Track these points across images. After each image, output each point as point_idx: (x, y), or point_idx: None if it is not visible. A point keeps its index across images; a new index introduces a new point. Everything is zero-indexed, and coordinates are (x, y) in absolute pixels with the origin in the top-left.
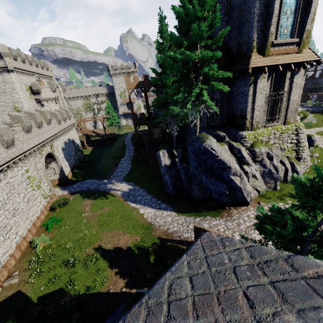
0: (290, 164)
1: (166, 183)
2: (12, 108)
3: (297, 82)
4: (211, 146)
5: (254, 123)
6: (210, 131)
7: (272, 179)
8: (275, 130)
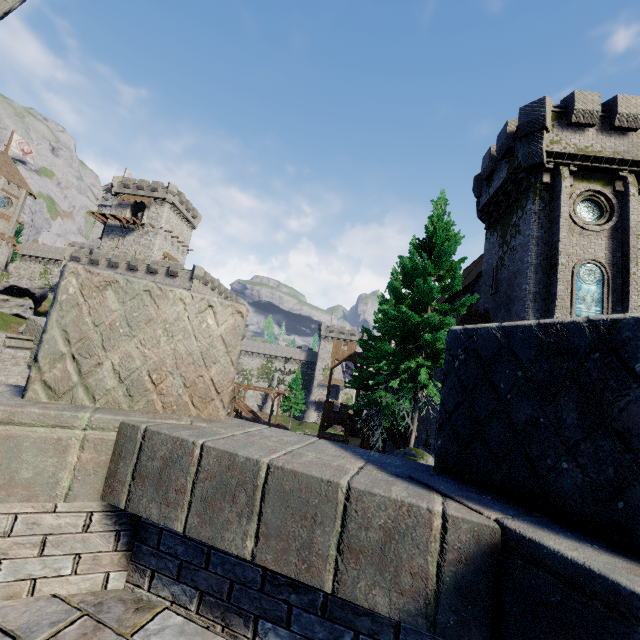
0: None
1: None
2: None
3: None
4: None
5: None
6: None
7: None
8: None
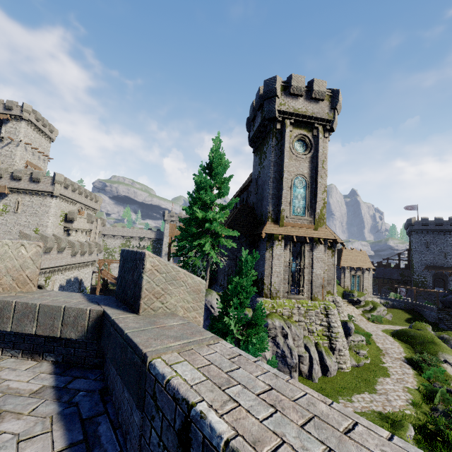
0: (319, 353)
1: None
2: (32, 230)
3: (317, 256)
4: (211, 303)
5: (273, 290)
6: None
7: (286, 366)
8: (299, 304)
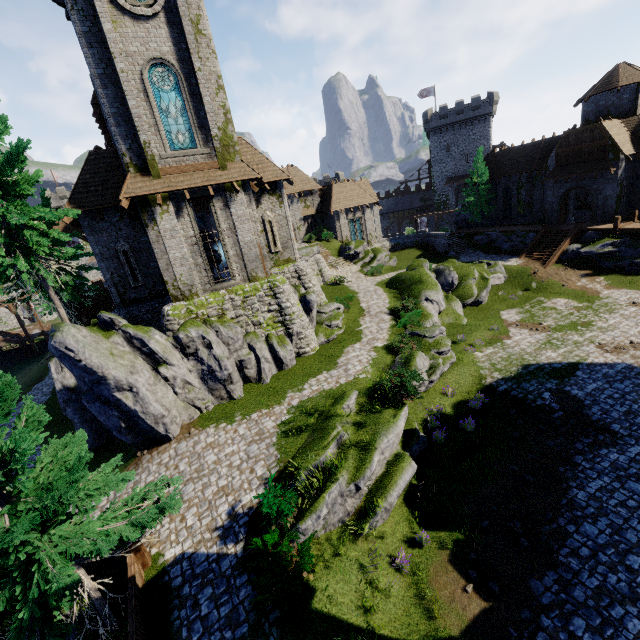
0: (271, 347)
1: (74, 424)
2: None
3: (239, 213)
4: (66, 344)
5: (183, 287)
6: (130, 310)
7: (218, 383)
8: (231, 294)
